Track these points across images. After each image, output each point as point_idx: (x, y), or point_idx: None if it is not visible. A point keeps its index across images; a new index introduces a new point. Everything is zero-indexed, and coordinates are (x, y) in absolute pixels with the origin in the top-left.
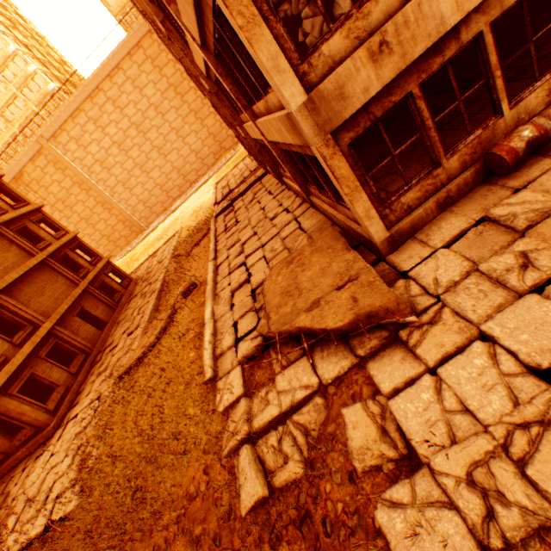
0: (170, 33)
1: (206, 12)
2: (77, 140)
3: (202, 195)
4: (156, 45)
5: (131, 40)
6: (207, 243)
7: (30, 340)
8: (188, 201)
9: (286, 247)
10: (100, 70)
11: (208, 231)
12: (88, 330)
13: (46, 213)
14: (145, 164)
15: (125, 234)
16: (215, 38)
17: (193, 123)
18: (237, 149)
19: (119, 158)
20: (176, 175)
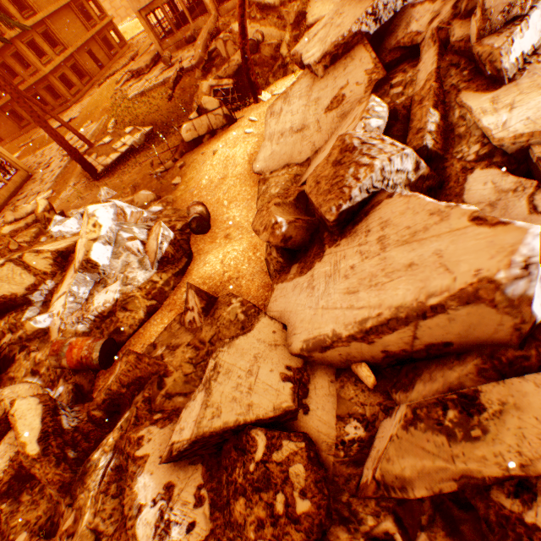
0: None
1: None
2: None
3: None
4: None
5: None
6: None
7: (63, 55)
8: None
9: None
10: None
11: None
12: (93, 65)
13: None
14: None
15: None
16: None
17: None
18: None
19: None
20: None
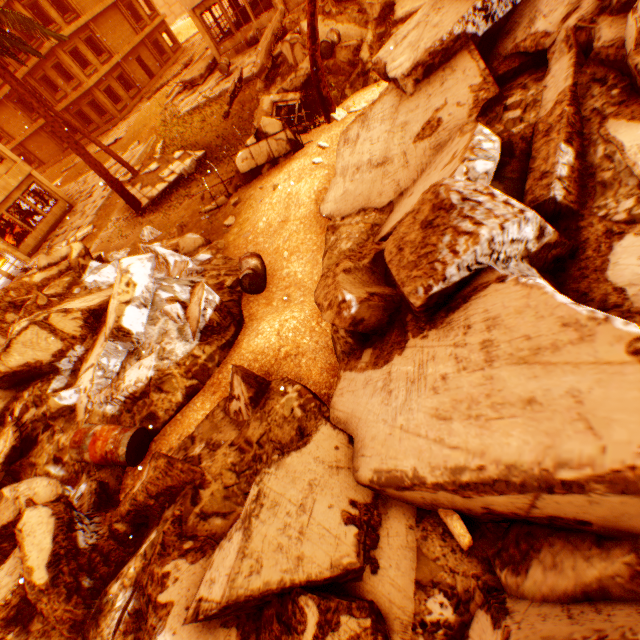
0: None
1: None
2: None
3: None
4: None
5: None
6: None
7: (108, 64)
8: None
9: None
10: None
11: None
12: (142, 75)
13: None
14: None
15: None
16: None
17: None
18: None
19: None
20: None
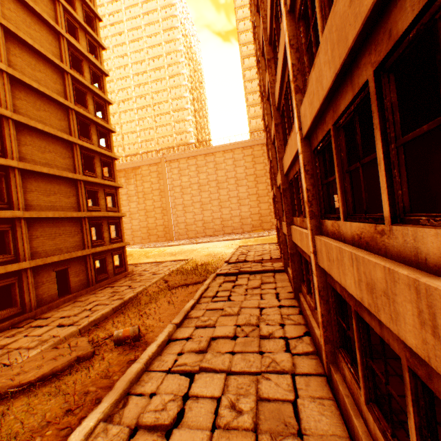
0: (277, 133)
1: (360, 67)
2: (180, 169)
3: (224, 247)
4: (261, 151)
5: (249, 142)
6: (192, 291)
7: None
8: (212, 243)
9: (256, 425)
10: (221, 146)
11: (203, 280)
12: (50, 288)
13: (119, 192)
14: (206, 204)
15: (159, 234)
16: (336, 123)
17: (252, 200)
18: (270, 233)
19: (194, 192)
20: (219, 222)
